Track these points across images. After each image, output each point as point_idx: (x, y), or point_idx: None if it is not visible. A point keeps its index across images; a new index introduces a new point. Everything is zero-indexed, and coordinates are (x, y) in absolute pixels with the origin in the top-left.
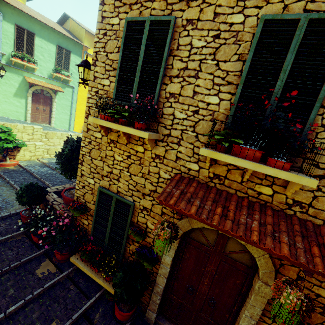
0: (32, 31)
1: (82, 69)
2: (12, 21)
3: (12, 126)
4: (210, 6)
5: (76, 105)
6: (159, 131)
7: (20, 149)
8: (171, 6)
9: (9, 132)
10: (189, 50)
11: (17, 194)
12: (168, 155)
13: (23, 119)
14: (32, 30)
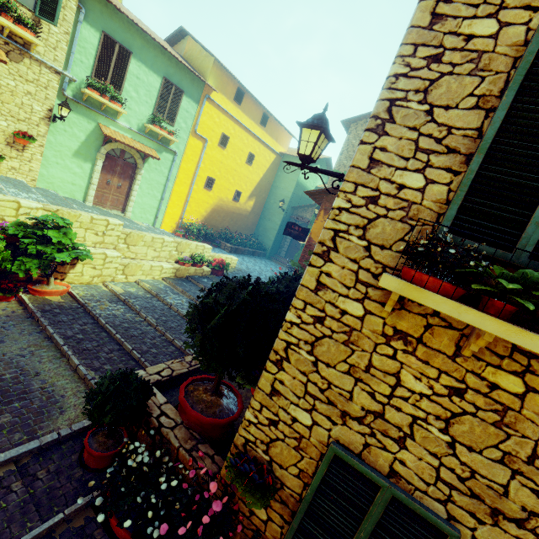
0: (128, 48)
1: (313, 134)
2: (98, 26)
3: (71, 216)
4: None
5: (174, 185)
6: None
7: (77, 262)
8: None
9: (67, 229)
10: None
11: (88, 397)
12: None
13: (80, 198)
14: (129, 46)
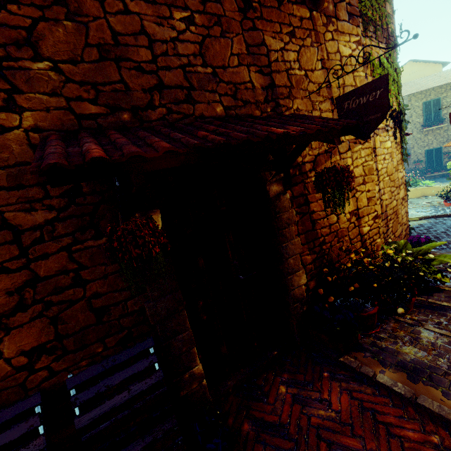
0: None
1: None
2: None
3: None
4: (449, 92)
5: None
6: (443, 124)
7: None
8: (437, 95)
9: None
10: (446, 102)
11: None
12: (449, 128)
13: None
14: None
